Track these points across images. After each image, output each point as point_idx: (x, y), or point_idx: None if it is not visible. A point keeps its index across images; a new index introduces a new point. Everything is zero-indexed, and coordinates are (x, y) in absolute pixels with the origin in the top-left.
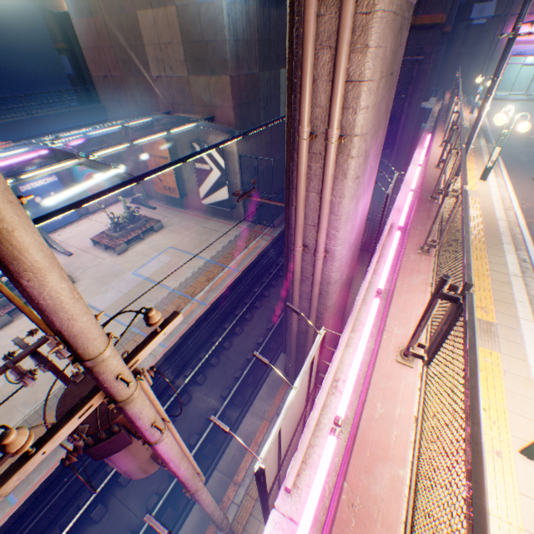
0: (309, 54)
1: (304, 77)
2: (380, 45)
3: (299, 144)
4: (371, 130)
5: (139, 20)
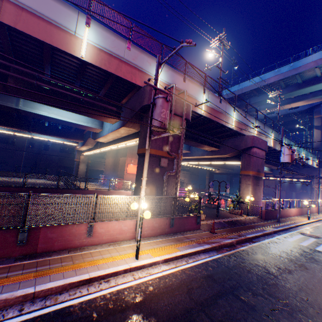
0: (313, 190)
1: (313, 192)
2: (320, 191)
3: (313, 196)
4: (320, 196)
5: (264, 181)
